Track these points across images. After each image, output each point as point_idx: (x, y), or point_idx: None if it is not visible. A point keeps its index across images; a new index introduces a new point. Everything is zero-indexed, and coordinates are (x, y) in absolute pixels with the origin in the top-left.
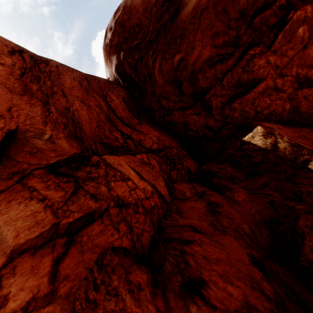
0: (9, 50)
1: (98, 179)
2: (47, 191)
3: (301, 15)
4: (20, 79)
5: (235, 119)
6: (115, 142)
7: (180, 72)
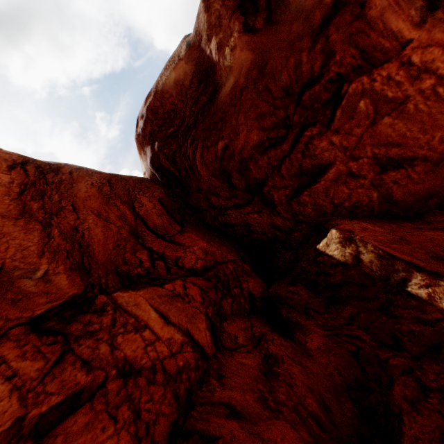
0: (8, 165)
1: (99, 333)
2: (21, 362)
3: (358, 88)
4: (18, 198)
5: (309, 215)
6: (136, 268)
7: (227, 162)
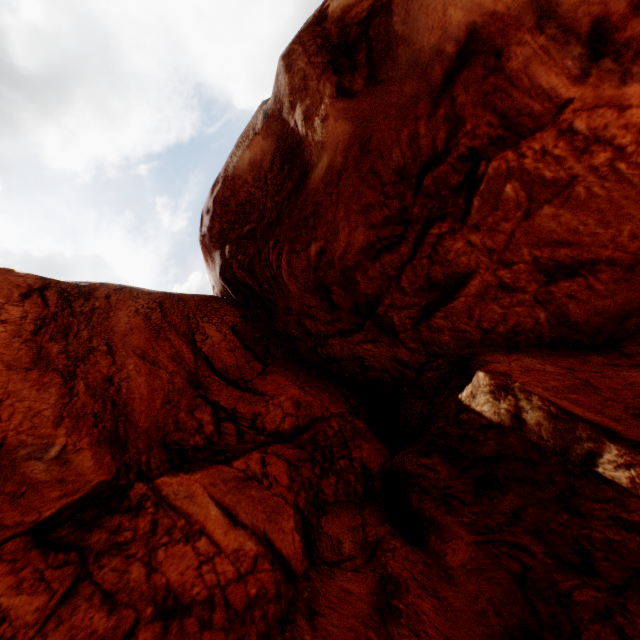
0: (21, 292)
1: (131, 546)
2: (14, 598)
3: (500, 167)
4: (33, 339)
5: (447, 345)
6: (194, 436)
7: (324, 272)
